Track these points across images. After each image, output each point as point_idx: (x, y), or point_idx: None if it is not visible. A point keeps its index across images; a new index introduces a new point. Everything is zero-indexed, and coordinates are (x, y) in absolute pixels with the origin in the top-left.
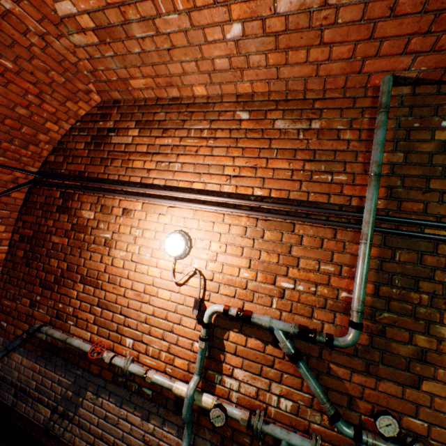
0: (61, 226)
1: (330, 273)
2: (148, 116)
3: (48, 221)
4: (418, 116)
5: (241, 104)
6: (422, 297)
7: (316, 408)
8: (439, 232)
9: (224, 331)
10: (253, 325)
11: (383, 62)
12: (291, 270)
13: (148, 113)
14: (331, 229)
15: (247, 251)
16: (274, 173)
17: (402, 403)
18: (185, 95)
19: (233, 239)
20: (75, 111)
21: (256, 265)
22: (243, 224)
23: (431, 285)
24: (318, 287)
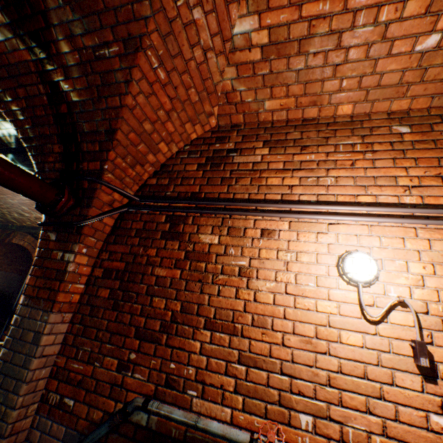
0: (169, 254)
1: None
2: (278, 136)
3: (148, 249)
4: None
5: (395, 120)
6: None
7: None
8: None
9: None
10: None
11: None
12: None
13: (277, 133)
14: None
15: None
16: None
17: None
18: (323, 116)
19: (441, 256)
20: (188, 134)
21: None
22: None
23: None
24: None
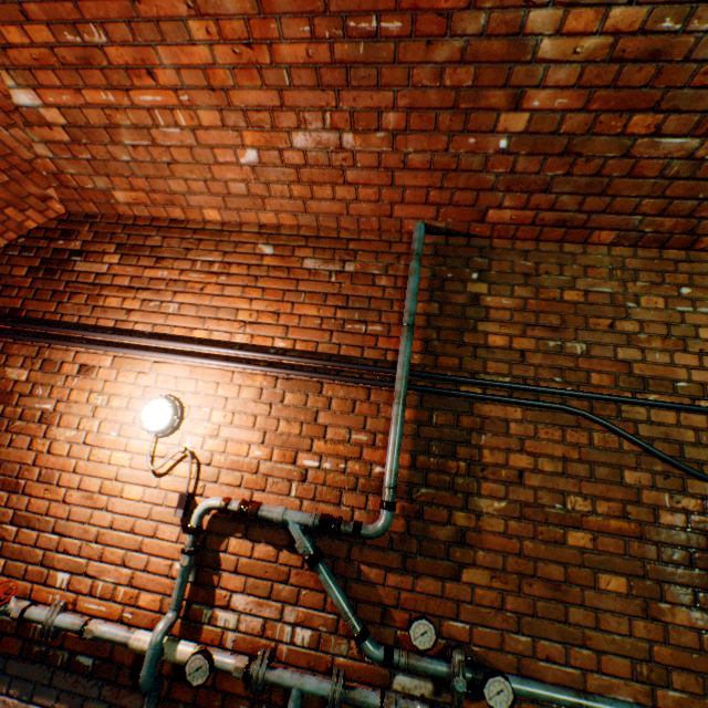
0: None
1: (363, 443)
2: (138, 239)
3: None
4: (451, 267)
5: (265, 236)
6: (460, 465)
7: (342, 632)
8: (474, 389)
9: (221, 538)
10: (264, 524)
11: (411, 209)
12: (317, 443)
13: (137, 235)
14: (365, 389)
15: (261, 420)
16: (301, 321)
17: (443, 602)
18: (193, 218)
19: (244, 405)
20: (20, 222)
21: (273, 439)
22: (259, 385)
23: (468, 450)
24: (349, 462)
